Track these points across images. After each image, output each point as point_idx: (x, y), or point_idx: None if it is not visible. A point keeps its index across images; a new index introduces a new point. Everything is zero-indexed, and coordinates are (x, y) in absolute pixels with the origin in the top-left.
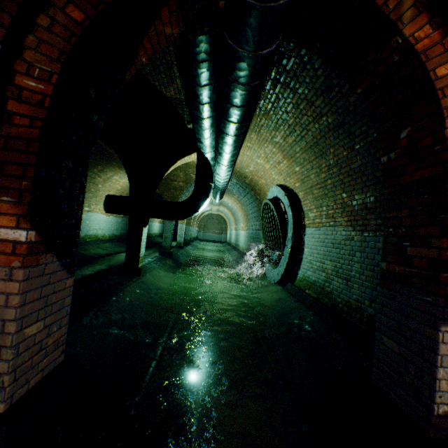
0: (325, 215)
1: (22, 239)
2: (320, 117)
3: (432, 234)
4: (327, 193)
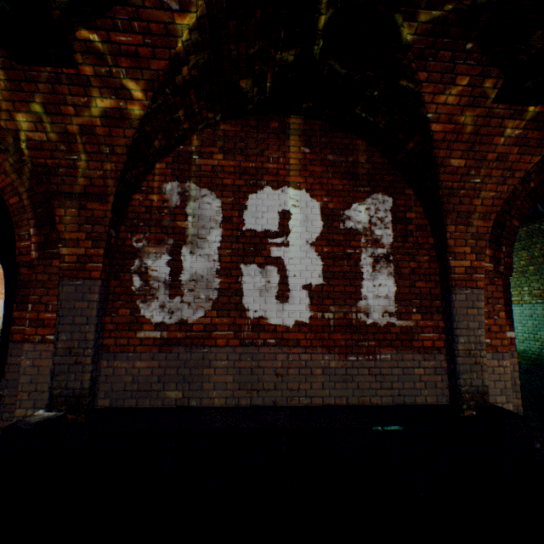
0: (528, 294)
1: (512, 336)
2: (532, 224)
3: None
4: (529, 277)
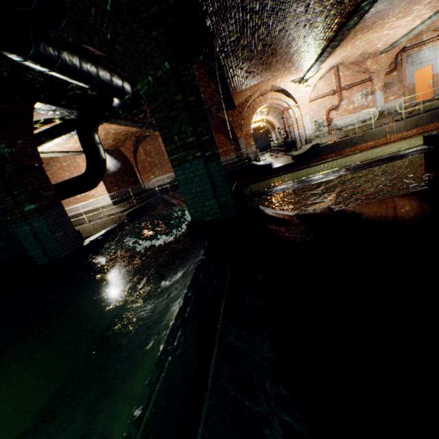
0: None
1: None
2: None
3: (49, 186)
4: None
